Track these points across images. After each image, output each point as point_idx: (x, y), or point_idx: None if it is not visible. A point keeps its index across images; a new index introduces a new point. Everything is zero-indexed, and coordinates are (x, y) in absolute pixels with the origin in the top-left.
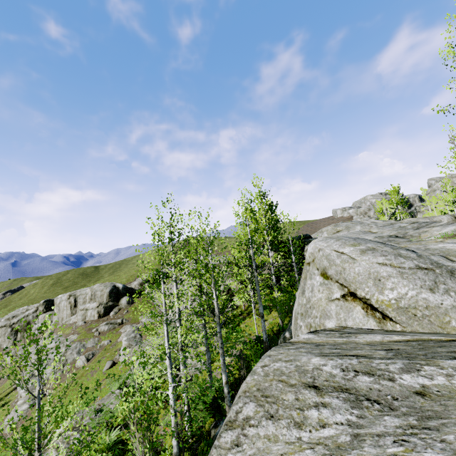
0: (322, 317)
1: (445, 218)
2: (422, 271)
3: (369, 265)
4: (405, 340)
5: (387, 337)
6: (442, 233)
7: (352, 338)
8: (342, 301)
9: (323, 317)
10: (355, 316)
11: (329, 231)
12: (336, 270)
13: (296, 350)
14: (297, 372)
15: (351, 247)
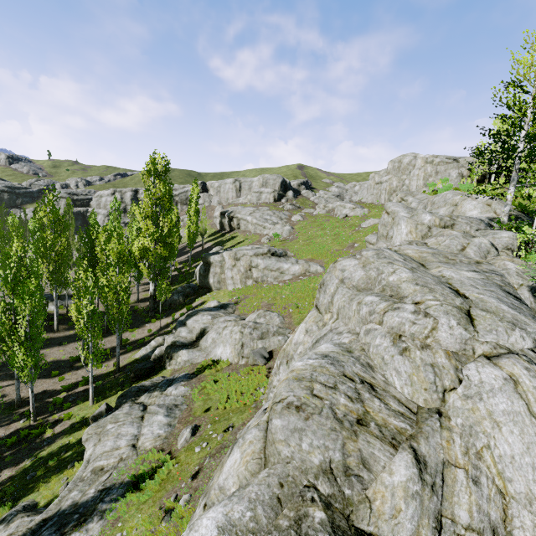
0: None
1: None
2: None
3: None
4: None
5: None
6: None
7: None
8: None
9: None
10: None
11: None
12: None
13: None
14: None
15: None
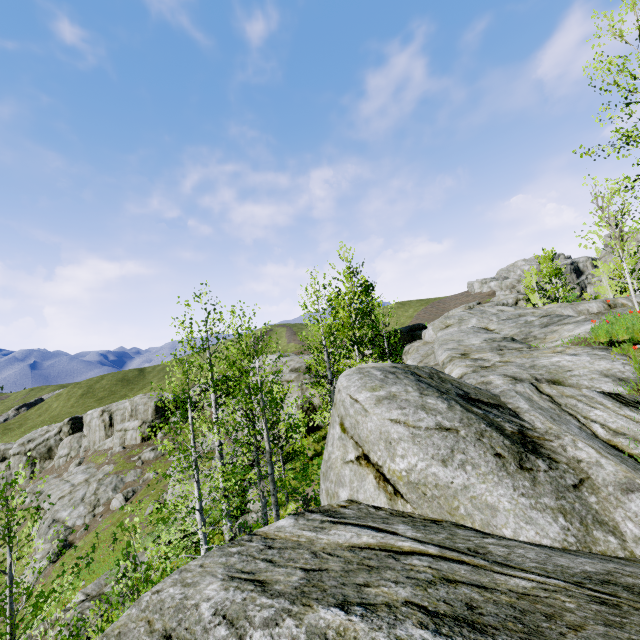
0: (336, 483)
1: (595, 306)
2: (441, 433)
3: (380, 422)
4: (366, 546)
5: (357, 536)
6: (573, 335)
7: (323, 532)
8: (356, 465)
9: (338, 484)
10: (366, 488)
11: (435, 326)
12: (351, 422)
13: (228, 558)
14: (175, 608)
15: (369, 392)
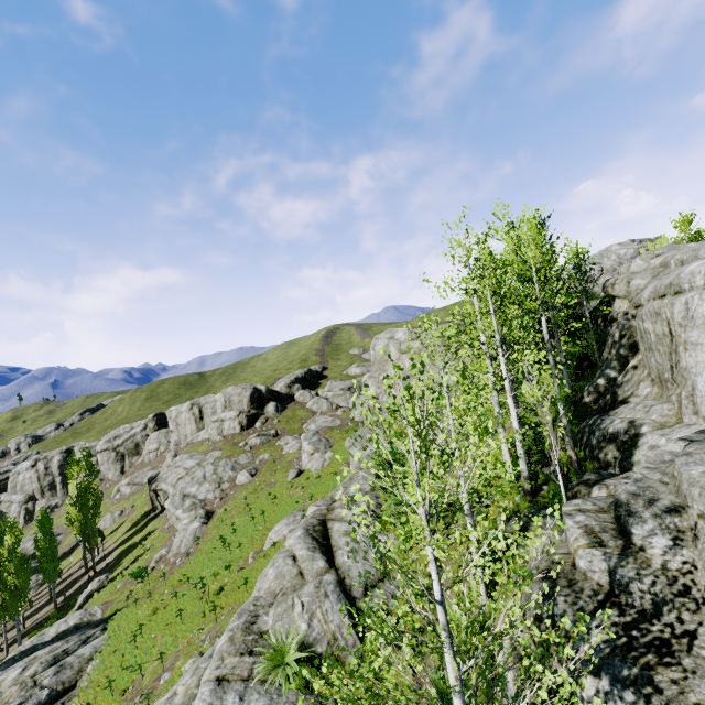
0: None
1: None
2: None
3: None
4: None
5: None
6: None
7: None
8: None
9: None
10: None
11: (644, 257)
12: None
13: None
14: None
15: None
